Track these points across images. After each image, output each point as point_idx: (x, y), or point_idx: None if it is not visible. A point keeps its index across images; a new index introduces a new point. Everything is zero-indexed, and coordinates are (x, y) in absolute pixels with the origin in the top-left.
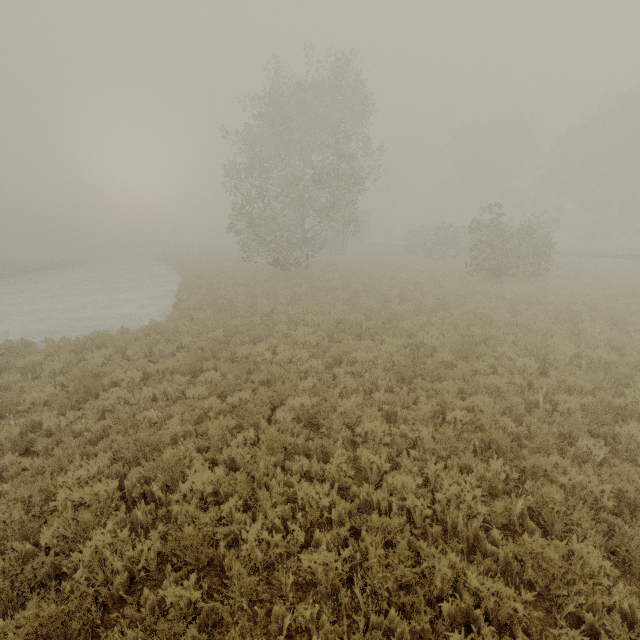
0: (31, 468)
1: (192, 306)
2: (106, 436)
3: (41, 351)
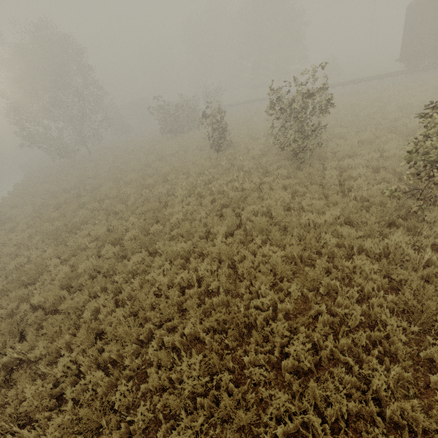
0: None
1: (9, 198)
2: None
3: None
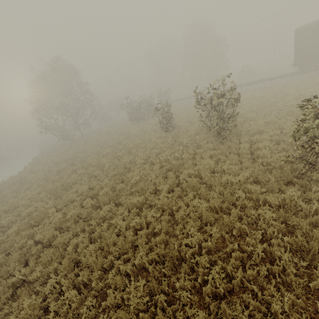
0: None
1: (29, 167)
2: None
3: None
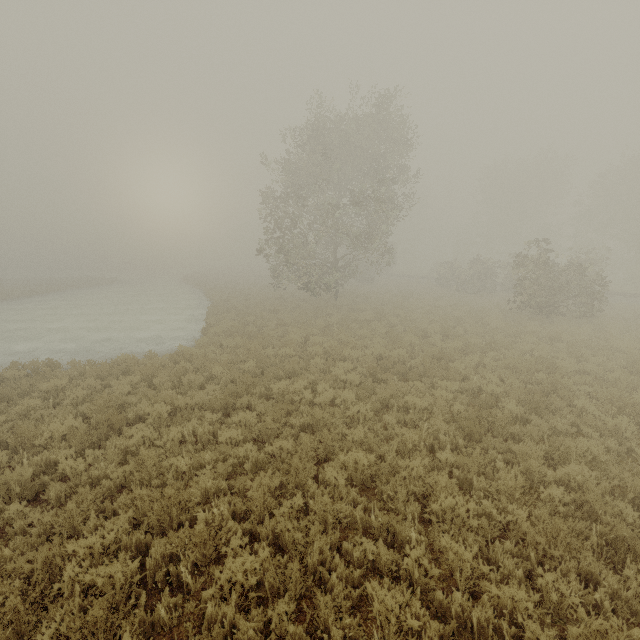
0: (38, 524)
1: (221, 332)
2: (126, 484)
3: (66, 373)
